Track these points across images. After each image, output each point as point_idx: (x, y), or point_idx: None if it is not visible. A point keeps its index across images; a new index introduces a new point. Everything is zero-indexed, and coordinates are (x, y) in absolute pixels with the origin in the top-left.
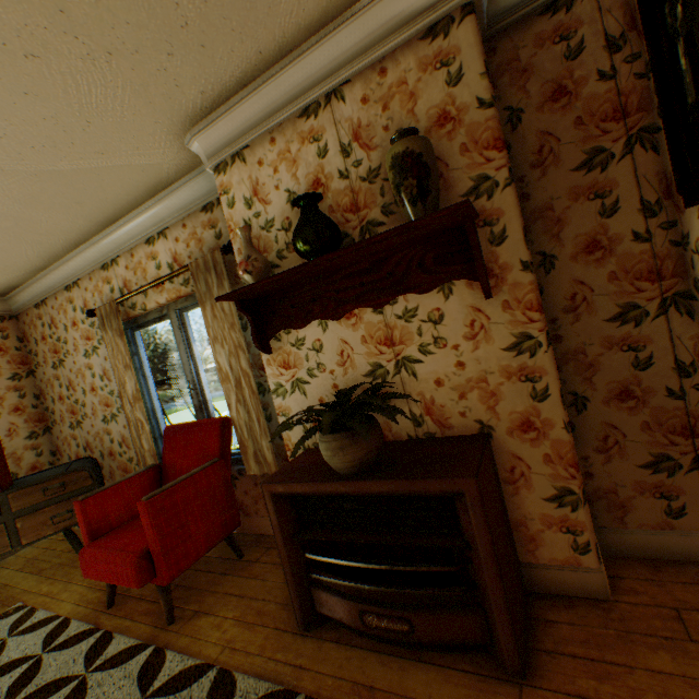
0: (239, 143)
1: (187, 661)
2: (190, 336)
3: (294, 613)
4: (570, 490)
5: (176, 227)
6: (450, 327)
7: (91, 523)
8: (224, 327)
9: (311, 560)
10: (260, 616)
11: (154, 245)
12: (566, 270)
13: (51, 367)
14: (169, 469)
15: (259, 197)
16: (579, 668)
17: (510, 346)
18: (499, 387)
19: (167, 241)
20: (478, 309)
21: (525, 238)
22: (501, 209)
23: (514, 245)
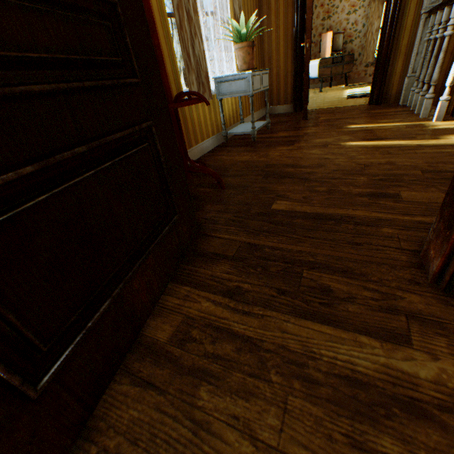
0: None
1: None
2: None
3: None
4: None
5: None
6: None
7: None
8: None
9: None
10: None
11: None
12: None
13: (320, 21)
14: None
15: None
16: None
17: None
18: None
19: None
20: None
21: None
22: None
23: None
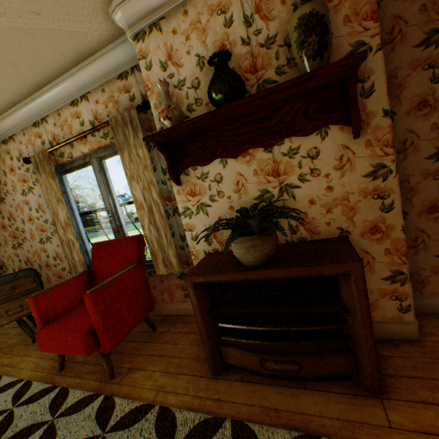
0: (157, 14)
1: (132, 403)
2: (108, 178)
3: (204, 364)
4: (401, 272)
5: (96, 92)
6: (324, 161)
7: (42, 313)
8: (139, 168)
9: (220, 328)
10: (179, 368)
11: (78, 106)
12: (401, 122)
13: None
14: (98, 273)
15: (173, 61)
16: (416, 385)
17: (368, 174)
18: (357, 203)
19: (89, 103)
20: (347, 147)
21: (387, 92)
22: (372, 69)
23: (379, 97)
